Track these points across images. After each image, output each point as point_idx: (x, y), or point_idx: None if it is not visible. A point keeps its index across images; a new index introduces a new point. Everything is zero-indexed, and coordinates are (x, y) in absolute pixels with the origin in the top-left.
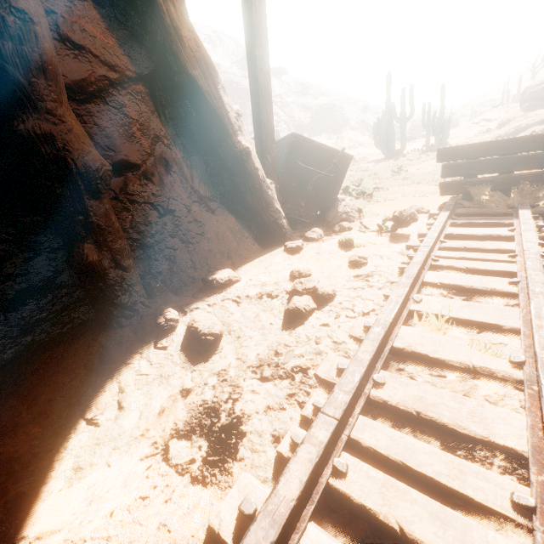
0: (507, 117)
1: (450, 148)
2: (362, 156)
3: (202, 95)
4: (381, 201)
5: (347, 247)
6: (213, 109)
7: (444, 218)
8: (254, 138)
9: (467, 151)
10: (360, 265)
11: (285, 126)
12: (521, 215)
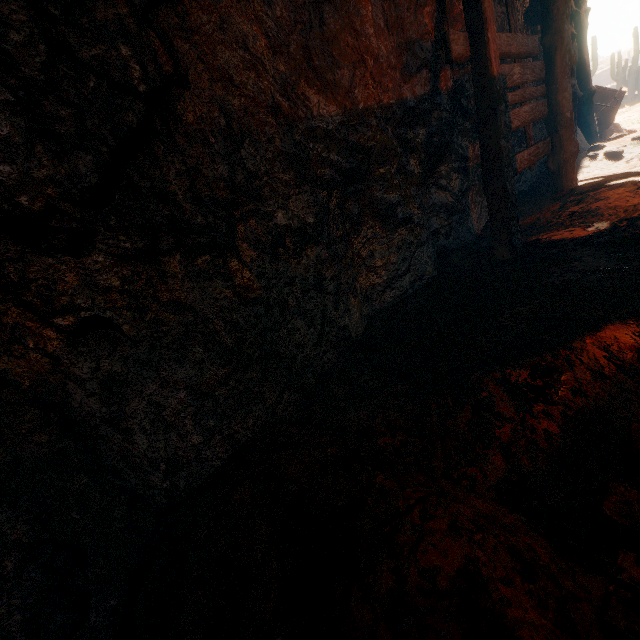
0: None
1: None
2: None
3: (584, 67)
4: None
5: None
6: (586, 72)
7: None
8: None
9: None
10: None
11: None
12: None
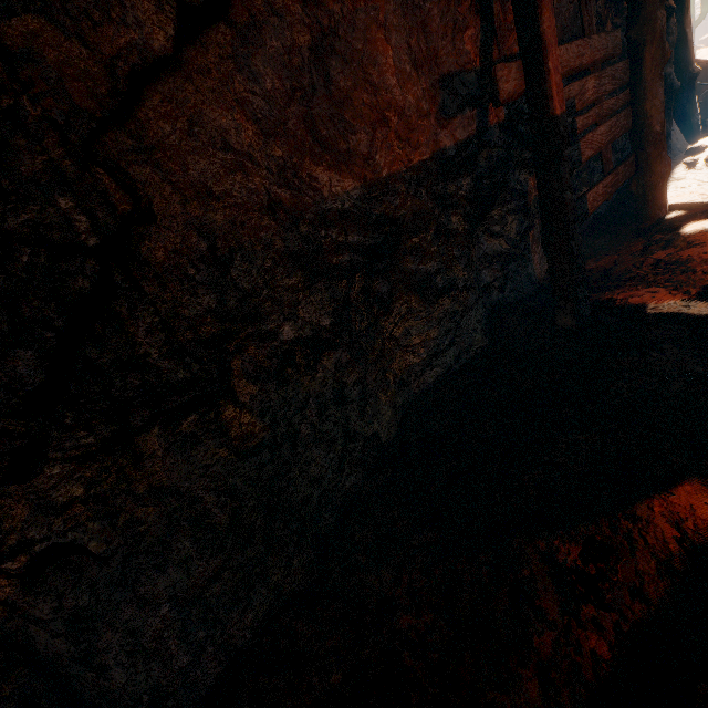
0: None
1: None
2: None
3: (686, 43)
4: None
5: None
6: (688, 50)
7: None
8: None
9: None
10: None
11: None
12: None
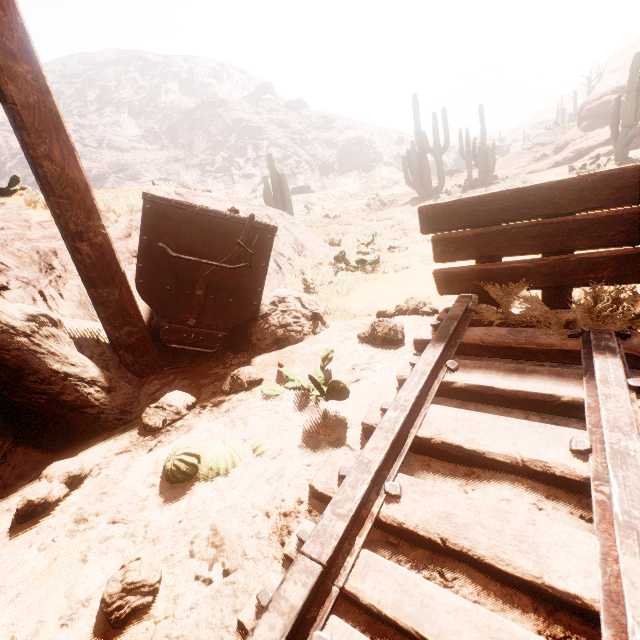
0: (565, 139)
1: (440, 205)
2: (396, 197)
3: None
4: (390, 270)
5: (178, 482)
6: None
7: (419, 382)
8: (51, 212)
9: (474, 211)
10: (119, 624)
11: (307, 166)
12: (602, 391)
